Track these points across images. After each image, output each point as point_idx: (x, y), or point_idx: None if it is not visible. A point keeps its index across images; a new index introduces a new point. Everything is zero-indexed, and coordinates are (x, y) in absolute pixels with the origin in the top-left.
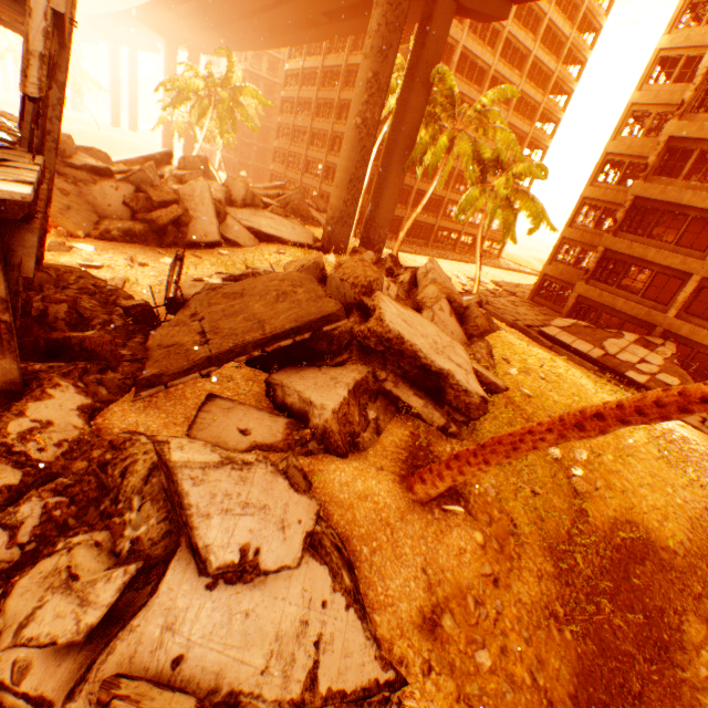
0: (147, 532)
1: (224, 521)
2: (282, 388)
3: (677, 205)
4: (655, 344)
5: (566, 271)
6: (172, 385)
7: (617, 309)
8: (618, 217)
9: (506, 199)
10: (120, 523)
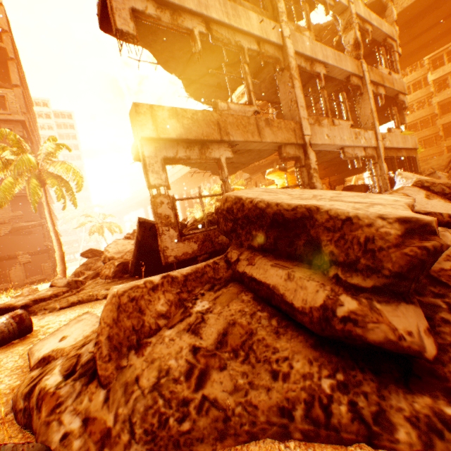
0: None
1: None
2: None
3: None
4: None
5: None
6: None
7: None
8: (441, 134)
9: None
10: None
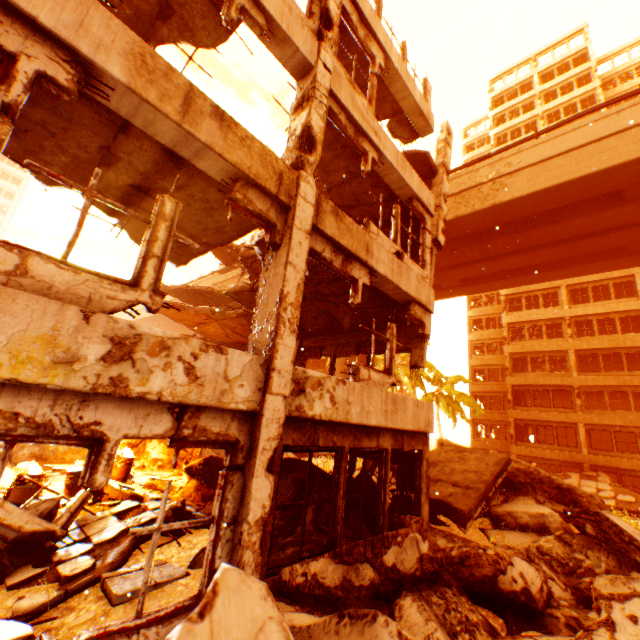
0: (607, 564)
1: (638, 537)
2: (509, 515)
3: (538, 385)
4: (593, 475)
5: (488, 441)
6: (473, 517)
7: (549, 457)
8: (509, 397)
9: (449, 397)
10: (584, 570)
